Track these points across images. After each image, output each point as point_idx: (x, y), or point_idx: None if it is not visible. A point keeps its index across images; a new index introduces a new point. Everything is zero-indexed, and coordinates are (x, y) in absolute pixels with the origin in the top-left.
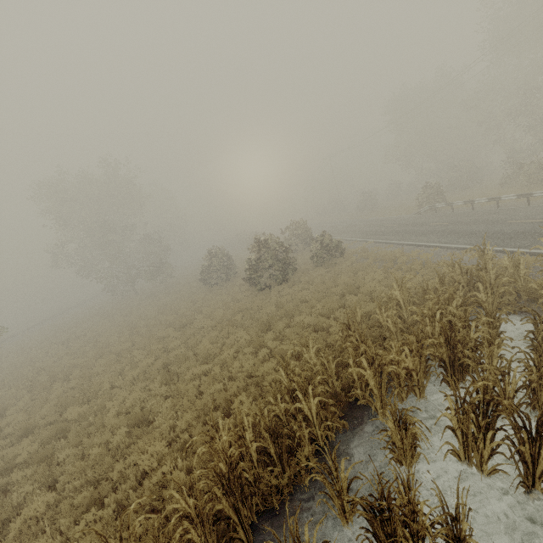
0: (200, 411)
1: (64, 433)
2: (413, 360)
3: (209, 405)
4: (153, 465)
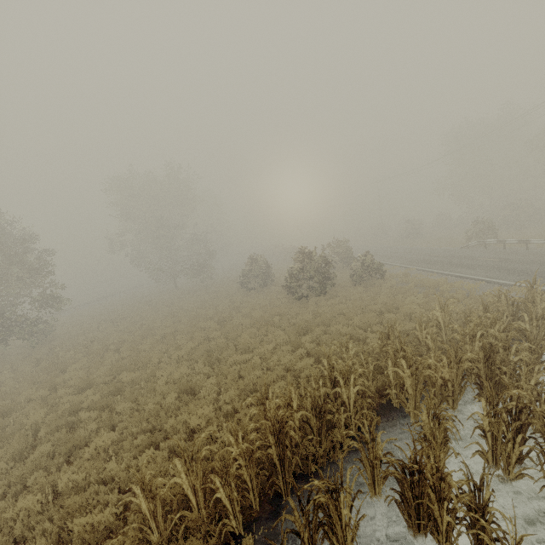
0: (242, 390)
1: (119, 392)
2: (450, 371)
3: (249, 386)
4: (202, 424)
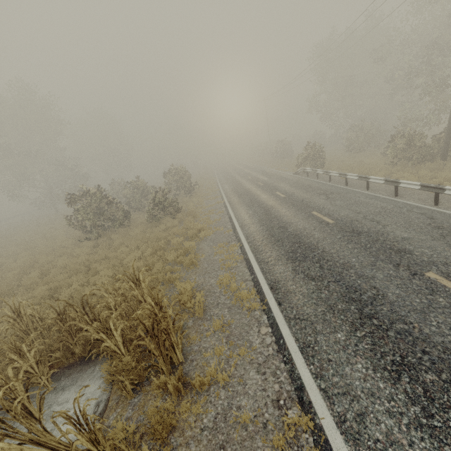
0: None
1: None
2: None
3: None
4: None
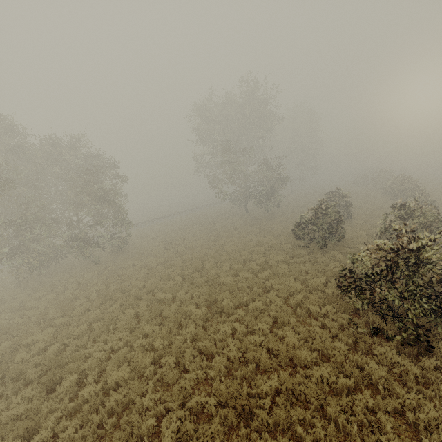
0: None
1: None
2: None
3: None
4: None
